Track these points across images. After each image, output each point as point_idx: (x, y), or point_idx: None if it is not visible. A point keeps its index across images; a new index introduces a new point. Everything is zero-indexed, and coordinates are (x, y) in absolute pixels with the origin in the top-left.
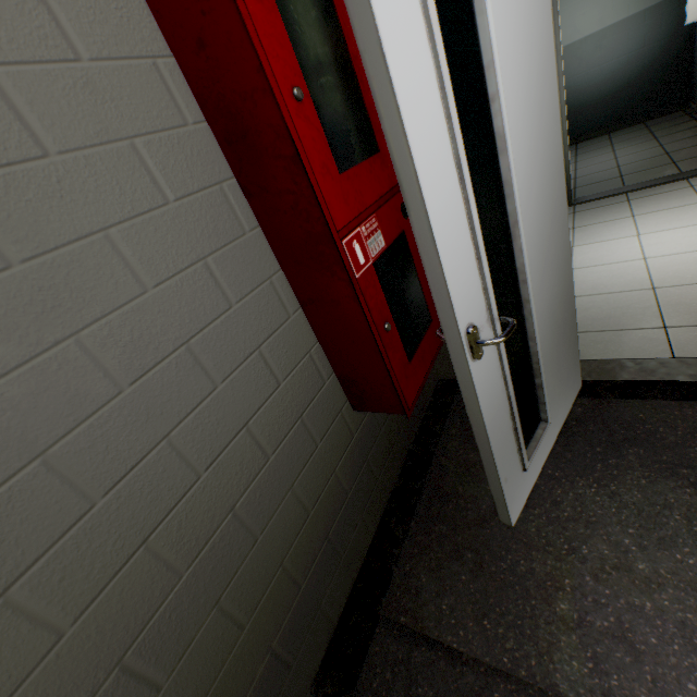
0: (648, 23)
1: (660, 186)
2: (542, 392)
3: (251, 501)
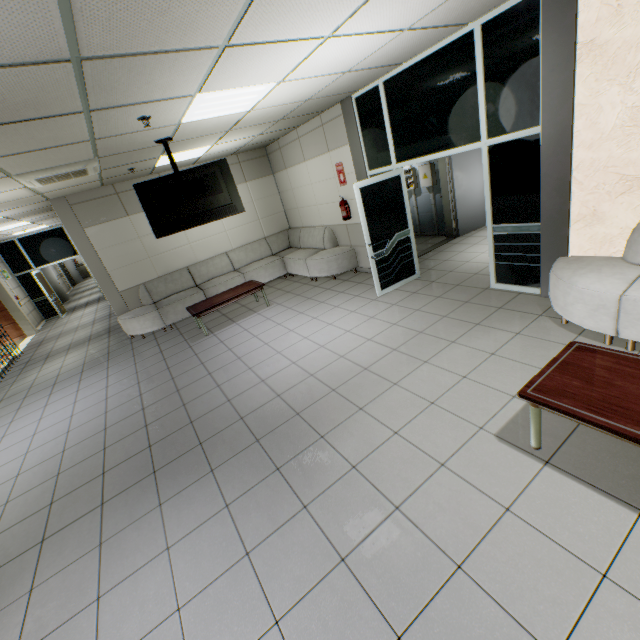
0: None
1: (441, 246)
2: None
3: None
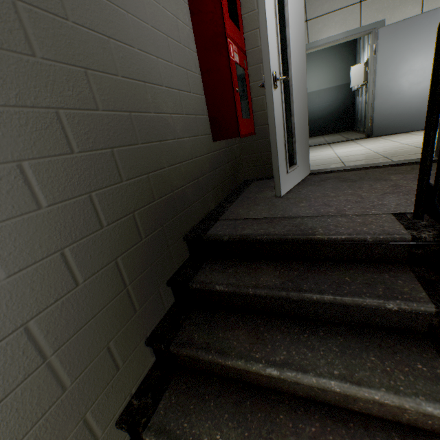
0: (337, 92)
1: (342, 142)
2: (295, 146)
3: (176, 121)
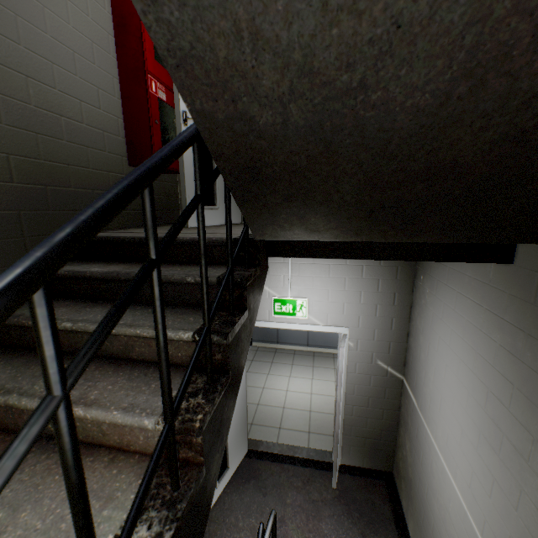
0: None
1: None
2: (216, 187)
3: (69, 125)
